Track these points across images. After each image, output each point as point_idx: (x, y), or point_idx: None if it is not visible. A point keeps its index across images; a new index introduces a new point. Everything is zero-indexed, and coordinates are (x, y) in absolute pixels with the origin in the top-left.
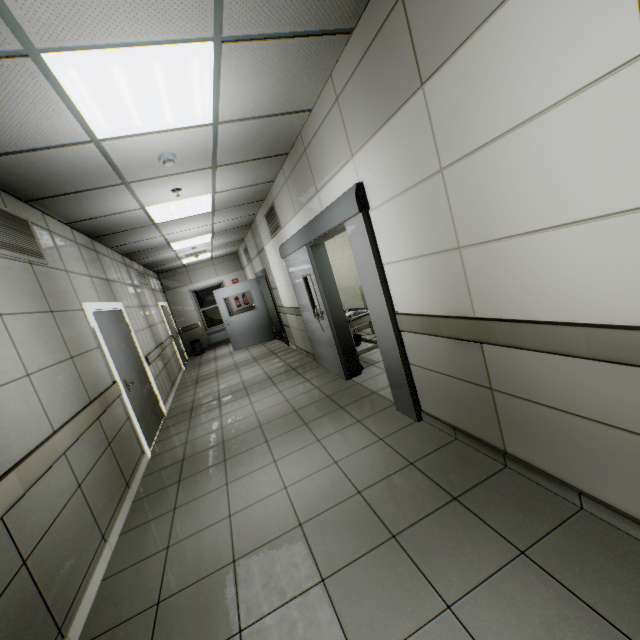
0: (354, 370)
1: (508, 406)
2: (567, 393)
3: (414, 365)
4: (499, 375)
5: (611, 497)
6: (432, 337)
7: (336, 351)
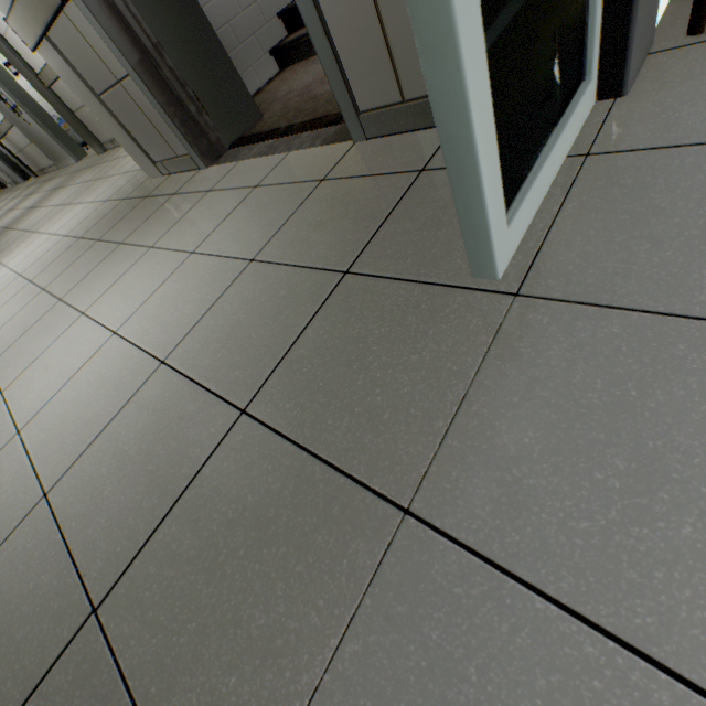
0: (27, 176)
1: (27, 154)
2: (20, 143)
3: (17, 155)
4: (17, 145)
5: (46, 165)
6: (5, 141)
7: (9, 168)
